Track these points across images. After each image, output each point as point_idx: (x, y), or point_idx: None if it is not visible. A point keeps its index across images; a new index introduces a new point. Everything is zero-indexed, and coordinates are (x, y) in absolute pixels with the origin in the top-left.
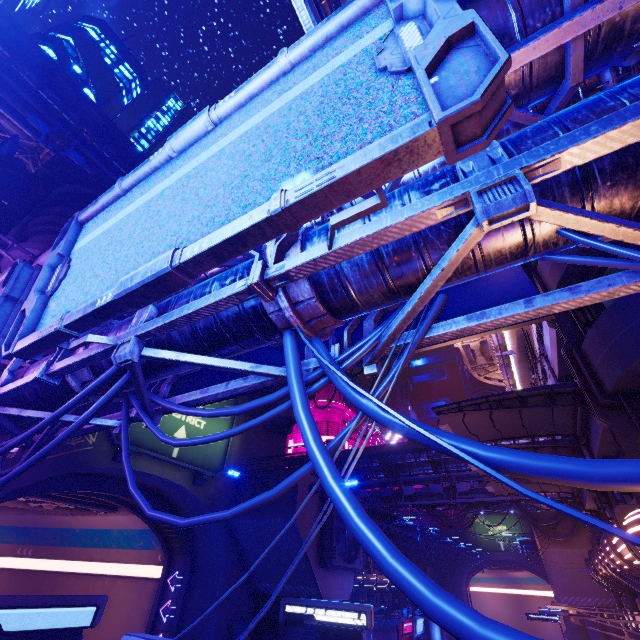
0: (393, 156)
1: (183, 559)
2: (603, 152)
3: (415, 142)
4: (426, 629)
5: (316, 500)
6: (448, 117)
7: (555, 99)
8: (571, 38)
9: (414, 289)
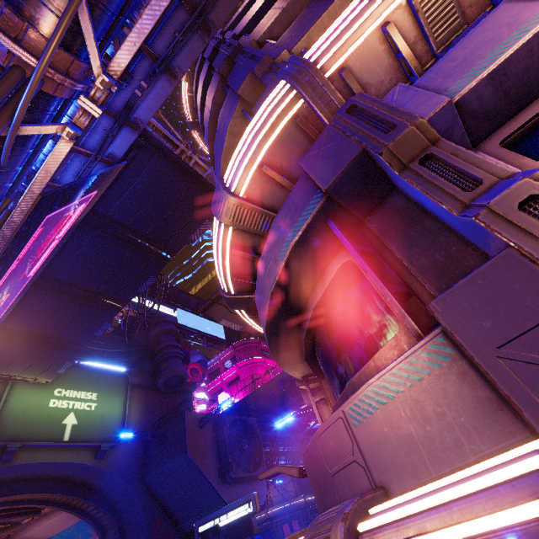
0: None
1: (114, 532)
2: None
3: None
4: None
5: (209, 431)
6: None
7: None
8: None
9: None
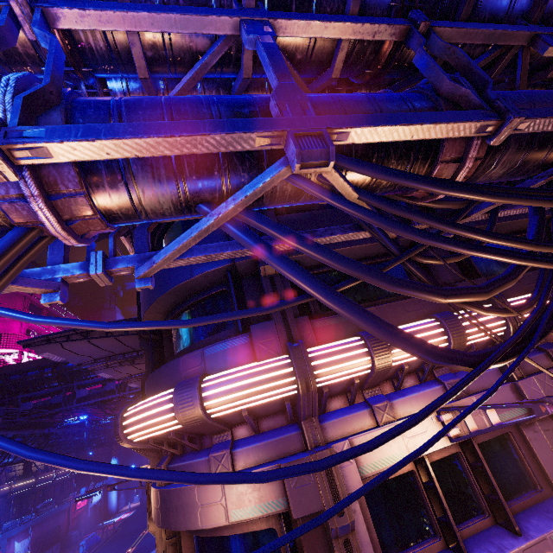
0: None
1: None
2: None
3: None
4: (105, 495)
5: None
6: None
7: None
8: None
9: None
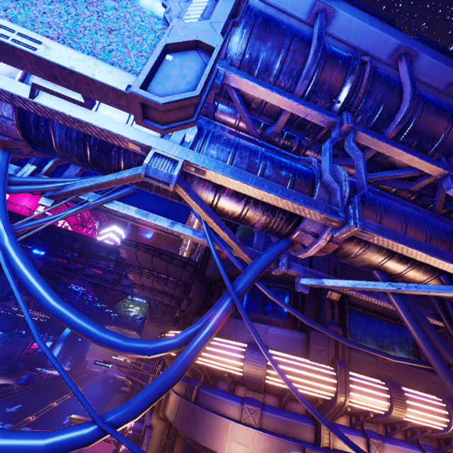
0: (92, 82)
1: None
2: (225, 185)
3: (111, 89)
4: (51, 348)
5: None
6: (139, 95)
7: (270, 128)
8: (284, 108)
9: (106, 173)
